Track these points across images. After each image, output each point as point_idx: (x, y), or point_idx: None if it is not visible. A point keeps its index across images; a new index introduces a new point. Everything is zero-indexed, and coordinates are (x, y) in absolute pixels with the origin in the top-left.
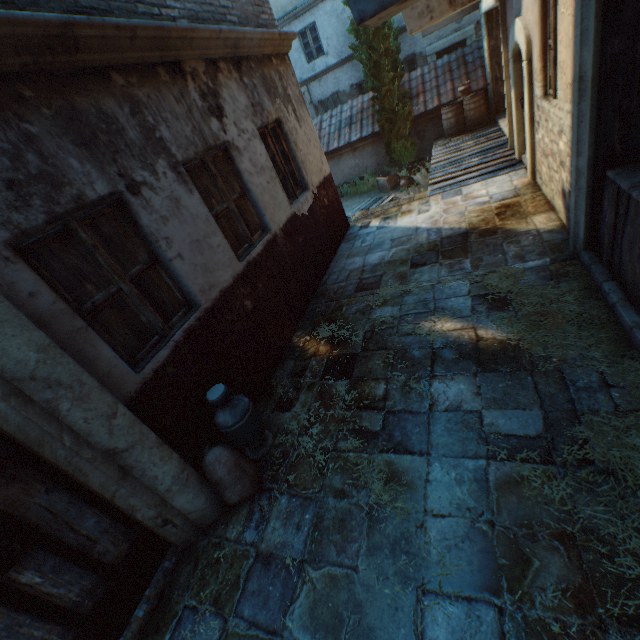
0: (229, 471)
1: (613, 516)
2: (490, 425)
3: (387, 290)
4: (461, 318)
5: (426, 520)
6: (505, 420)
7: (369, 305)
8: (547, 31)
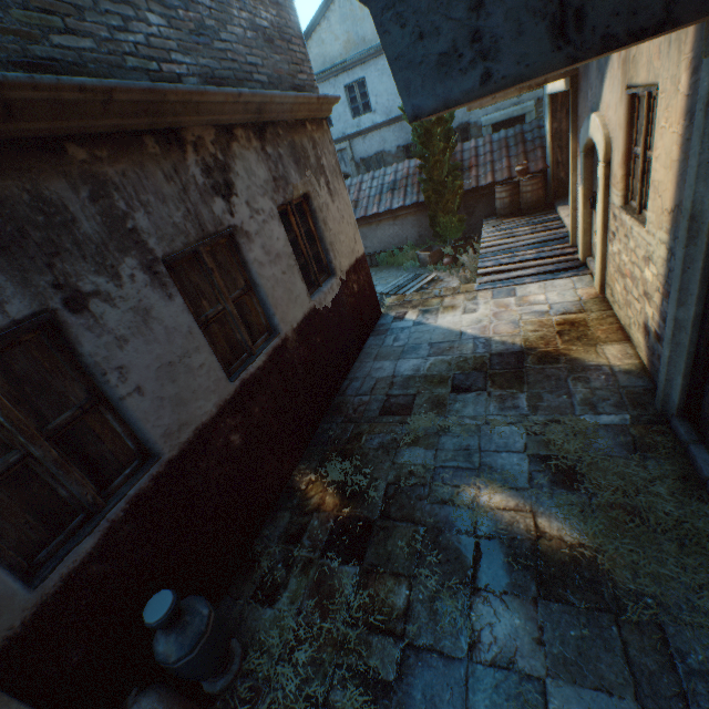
0: None
1: None
2: None
3: (420, 421)
4: (515, 490)
5: None
6: None
7: (396, 440)
8: (634, 137)
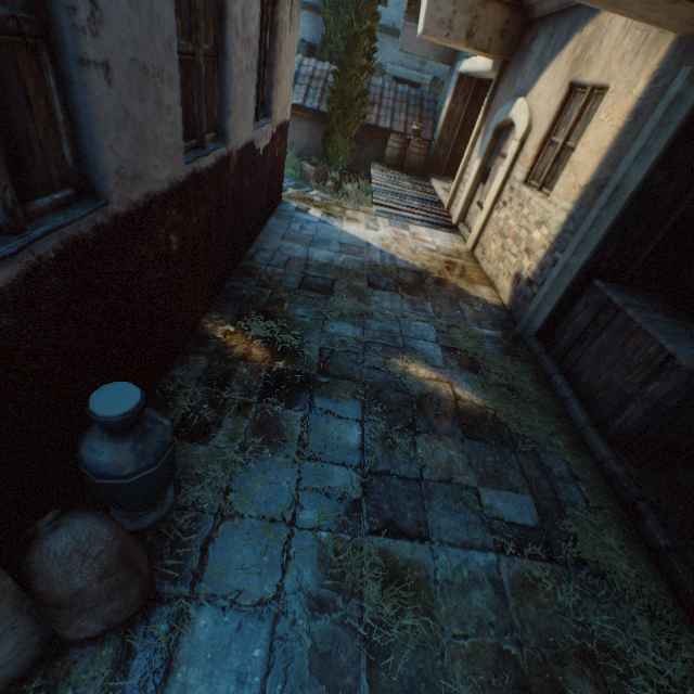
0: (103, 574)
1: (616, 626)
2: (490, 508)
3: (344, 302)
4: (435, 367)
5: (447, 645)
6: (503, 503)
7: (322, 313)
8: (556, 127)
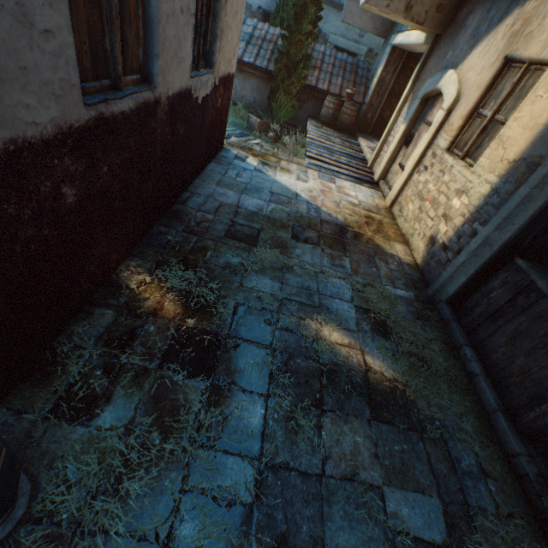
0: None
1: None
2: (395, 516)
3: (267, 254)
4: (348, 331)
5: None
6: (409, 510)
7: (244, 264)
8: (485, 100)
